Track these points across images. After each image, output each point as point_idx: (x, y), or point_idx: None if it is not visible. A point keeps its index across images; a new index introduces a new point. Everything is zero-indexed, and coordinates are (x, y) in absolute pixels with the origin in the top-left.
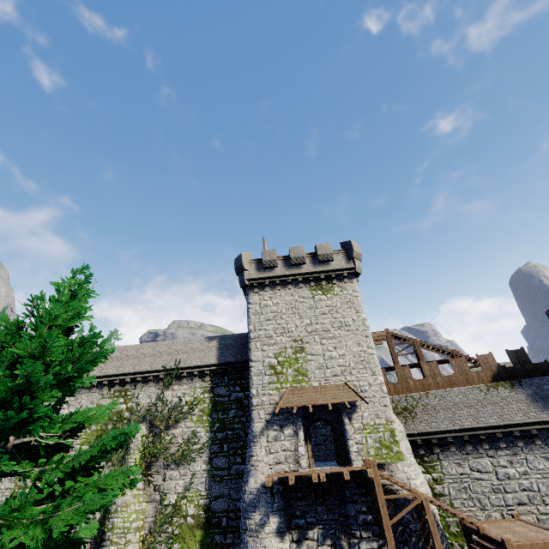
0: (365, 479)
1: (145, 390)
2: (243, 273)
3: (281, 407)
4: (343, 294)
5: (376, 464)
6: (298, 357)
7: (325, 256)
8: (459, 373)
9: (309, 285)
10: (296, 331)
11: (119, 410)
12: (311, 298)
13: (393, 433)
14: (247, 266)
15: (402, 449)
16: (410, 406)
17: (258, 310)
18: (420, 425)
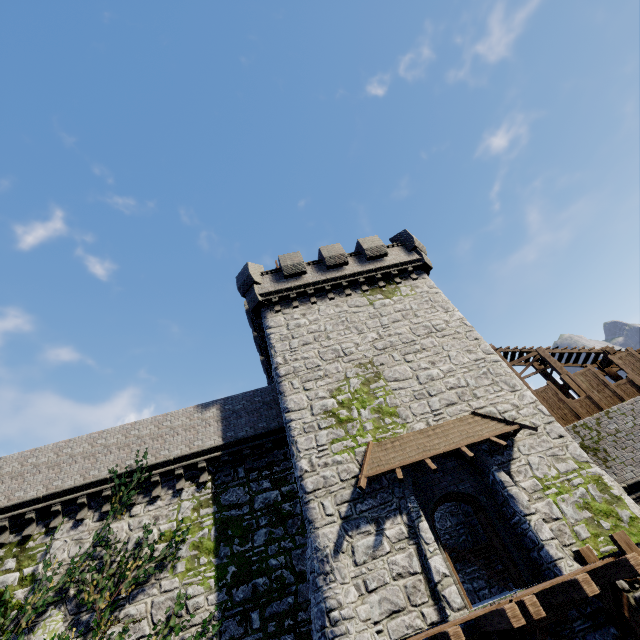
0: (612, 593)
1: (69, 530)
2: (252, 287)
3: (370, 474)
4: (416, 293)
5: (631, 541)
6: (373, 388)
7: (375, 250)
8: (636, 373)
9: (360, 290)
10: (358, 351)
11: (1, 589)
12: (370, 306)
13: (602, 483)
14: (258, 278)
15: (636, 511)
16: (589, 441)
17: (286, 333)
18: (625, 471)
